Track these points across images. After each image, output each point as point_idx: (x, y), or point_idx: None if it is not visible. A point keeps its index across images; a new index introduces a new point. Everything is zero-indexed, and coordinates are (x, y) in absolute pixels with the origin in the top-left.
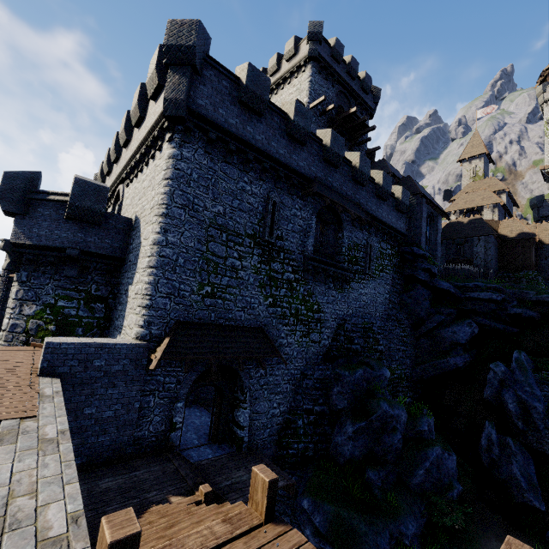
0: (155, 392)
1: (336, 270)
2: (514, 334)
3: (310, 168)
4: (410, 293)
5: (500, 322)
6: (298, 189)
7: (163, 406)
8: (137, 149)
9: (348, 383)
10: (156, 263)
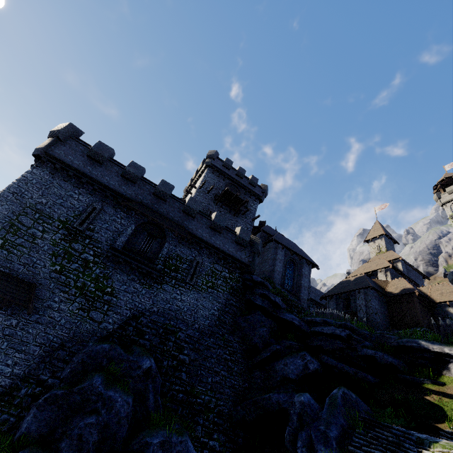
0: None
1: (140, 265)
2: (367, 382)
3: (137, 196)
4: (246, 317)
5: (355, 367)
6: (125, 207)
7: None
8: None
9: (85, 352)
10: None
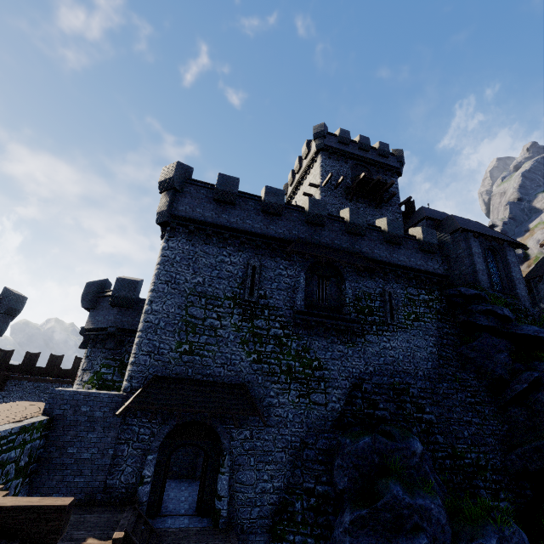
0: (130, 441)
1: (336, 322)
2: None
3: (290, 232)
4: (472, 345)
5: None
6: (282, 252)
7: (136, 457)
8: None
9: (349, 453)
10: (142, 328)
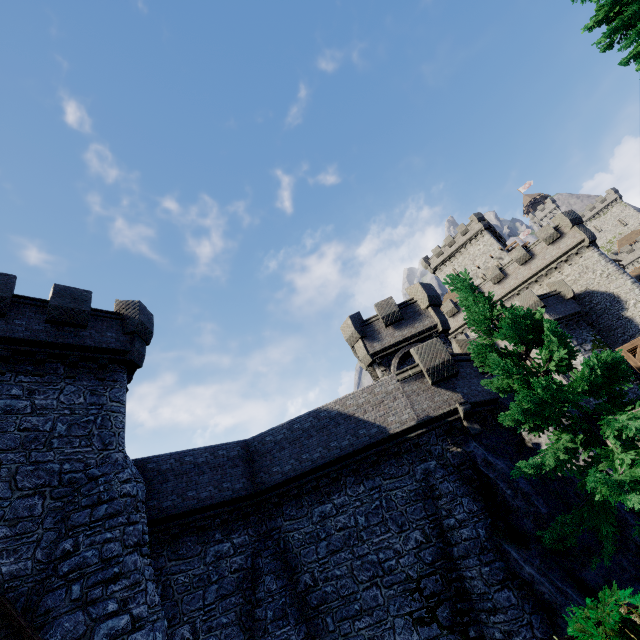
0: None
1: None
2: None
3: None
4: None
5: None
6: None
7: None
8: (539, 271)
9: None
10: None
